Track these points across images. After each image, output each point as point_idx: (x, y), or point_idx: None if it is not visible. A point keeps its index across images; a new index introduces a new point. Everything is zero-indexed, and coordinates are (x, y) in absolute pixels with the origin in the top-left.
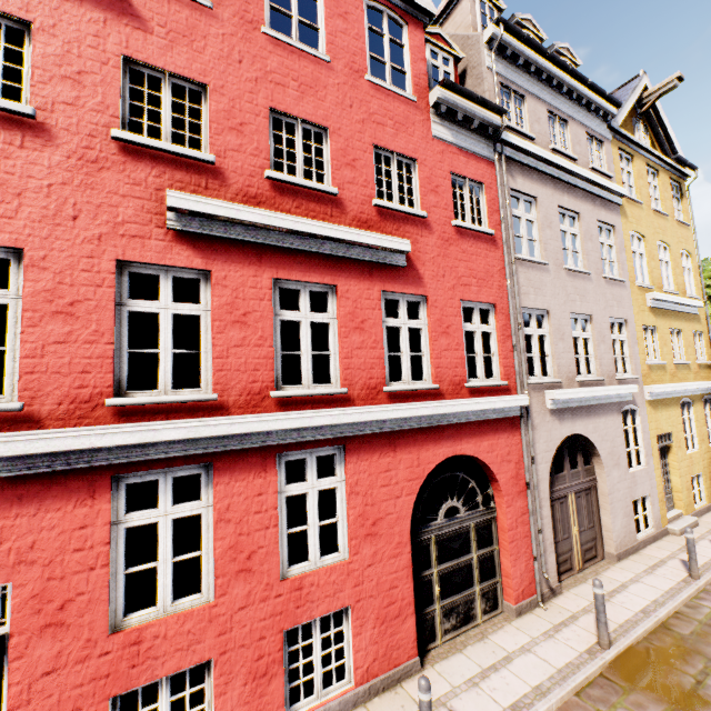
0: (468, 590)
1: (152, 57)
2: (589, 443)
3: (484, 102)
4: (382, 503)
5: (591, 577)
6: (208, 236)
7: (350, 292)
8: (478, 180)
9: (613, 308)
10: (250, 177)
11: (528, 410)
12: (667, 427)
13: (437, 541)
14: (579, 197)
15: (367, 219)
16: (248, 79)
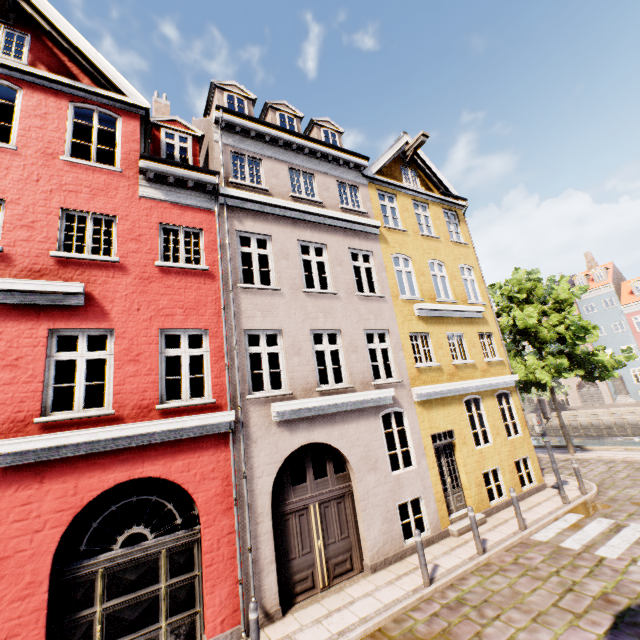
0: (150, 627)
1: None
2: (338, 450)
3: (192, 167)
4: (12, 540)
5: (331, 594)
6: None
7: (5, 333)
8: (195, 227)
9: (370, 320)
10: None
11: (240, 425)
12: (446, 425)
13: (107, 574)
14: (326, 231)
15: (41, 268)
16: None
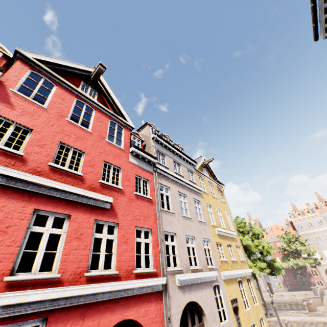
0: None
1: (11, 116)
2: (199, 307)
3: (149, 154)
4: None
5: None
6: (3, 185)
7: (78, 219)
8: (146, 178)
9: (203, 233)
10: (40, 163)
11: (166, 286)
12: (234, 294)
13: None
14: (186, 189)
15: (95, 187)
16: (54, 131)
